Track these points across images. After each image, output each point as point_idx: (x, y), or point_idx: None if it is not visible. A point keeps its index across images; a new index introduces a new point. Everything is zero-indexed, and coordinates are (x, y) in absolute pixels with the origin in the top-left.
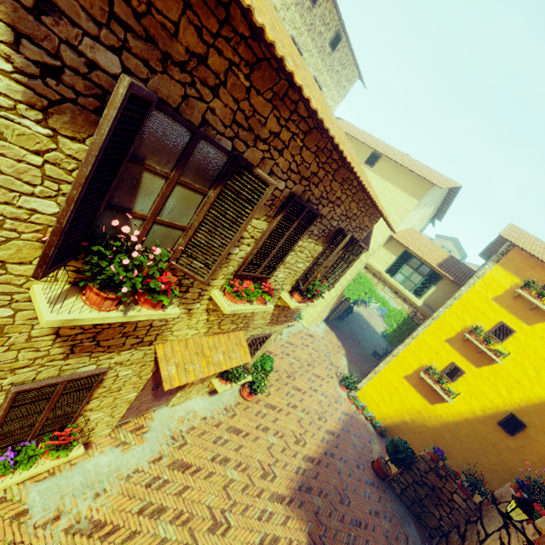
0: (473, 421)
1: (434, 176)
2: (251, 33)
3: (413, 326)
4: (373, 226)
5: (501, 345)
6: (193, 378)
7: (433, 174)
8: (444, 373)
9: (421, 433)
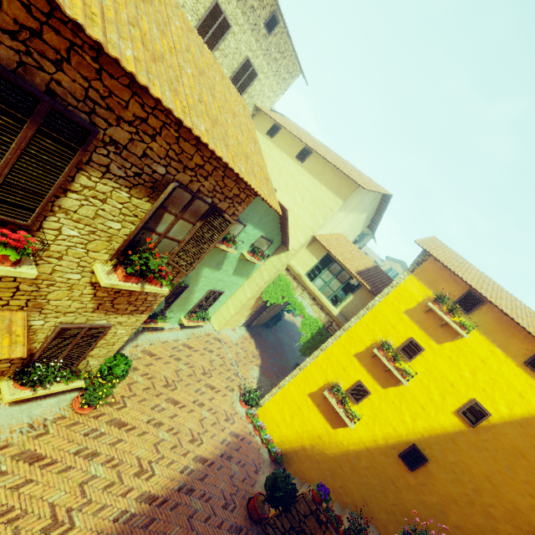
0: (375, 451)
1: (363, 179)
2: None
3: (327, 337)
4: (251, 200)
5: (410, 364)
6: None
7: (362, 177)
8: (350, 392)
9: (319, 462)
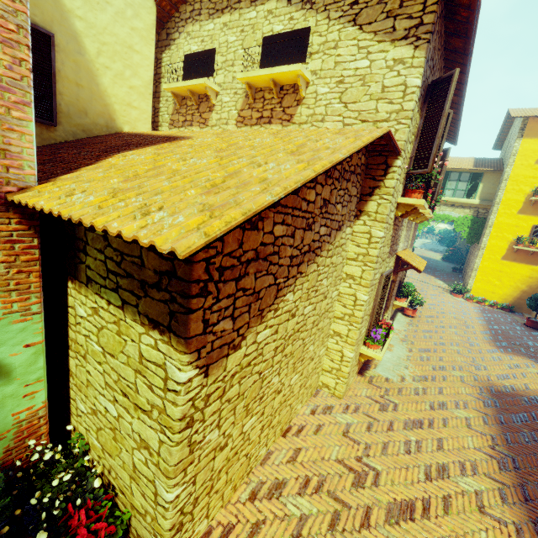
0: None
1: None
2: (442, 44)
3: (482, 221)
4: None
5: None
6: (423, 267)
7: None
8: (532, 236)
9: None
